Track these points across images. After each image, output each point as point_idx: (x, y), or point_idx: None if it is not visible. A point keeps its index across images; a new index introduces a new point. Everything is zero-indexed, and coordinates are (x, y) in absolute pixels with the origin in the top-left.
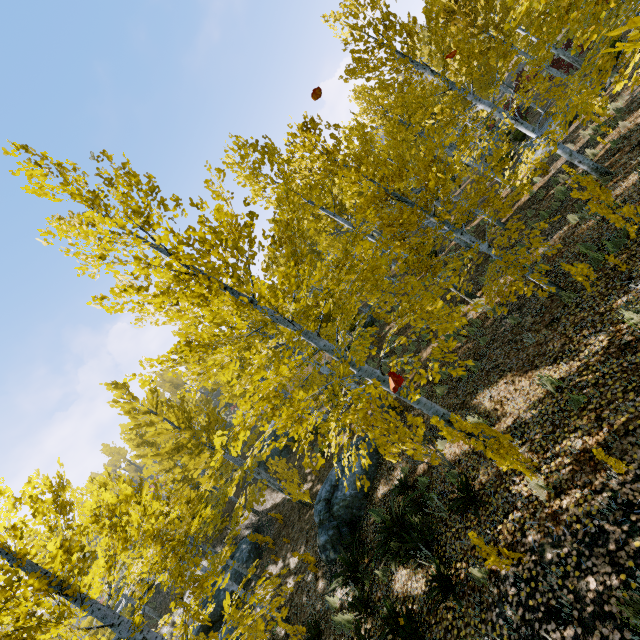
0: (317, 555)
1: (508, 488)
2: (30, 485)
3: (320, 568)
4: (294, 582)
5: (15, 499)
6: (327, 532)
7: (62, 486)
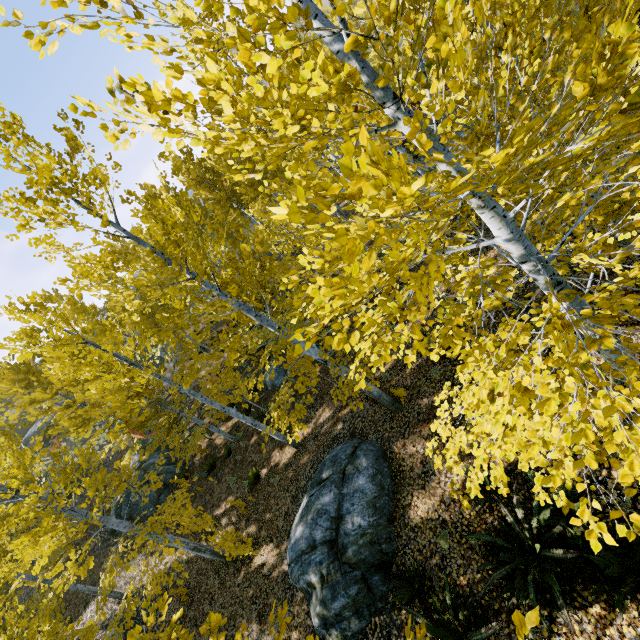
0: (305, 633)
1: None
2: None
3: None
4: None
5: None
6: (346, 592)
7: None
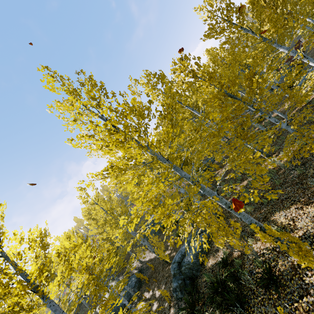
0: (171, 293)
1: (302, 278)
2: (30, 232)
3: (172, 301)
4: (157, 305)
5: (21, 238)
6: (177, 281)
7: (45, 235)
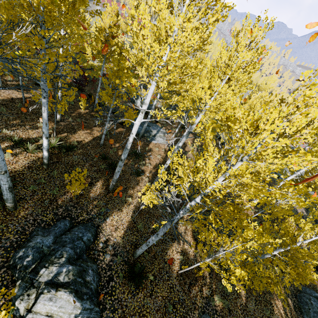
0: None
1: None
2: None
3: None
4: None
5: None
6: None
7: None
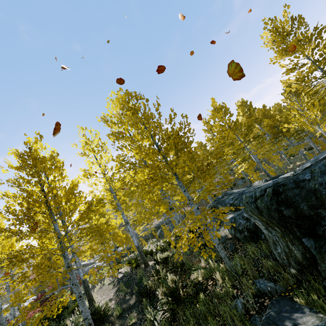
0: None
1: None
2: None
3: None
4: None
5: None
6: None
7: None
